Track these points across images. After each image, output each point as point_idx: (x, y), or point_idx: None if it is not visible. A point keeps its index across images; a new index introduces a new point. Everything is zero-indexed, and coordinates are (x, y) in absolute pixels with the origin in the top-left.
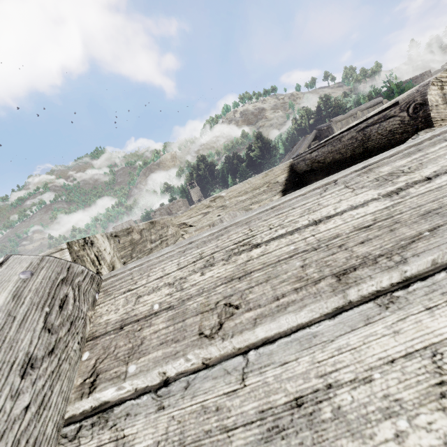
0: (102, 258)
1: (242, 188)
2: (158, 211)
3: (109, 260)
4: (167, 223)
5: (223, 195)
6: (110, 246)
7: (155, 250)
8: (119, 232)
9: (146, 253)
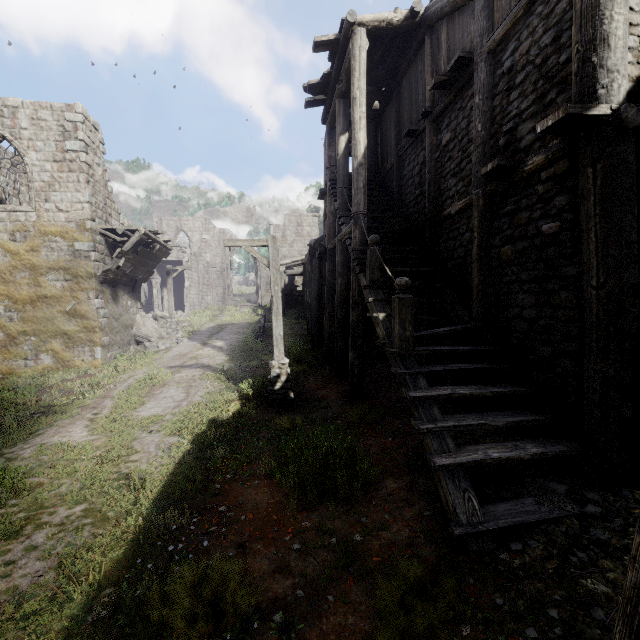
0: None
1: None
2: (288, 217)
3: None
4: None
5: None
6: None
7: None
8: None
9: None
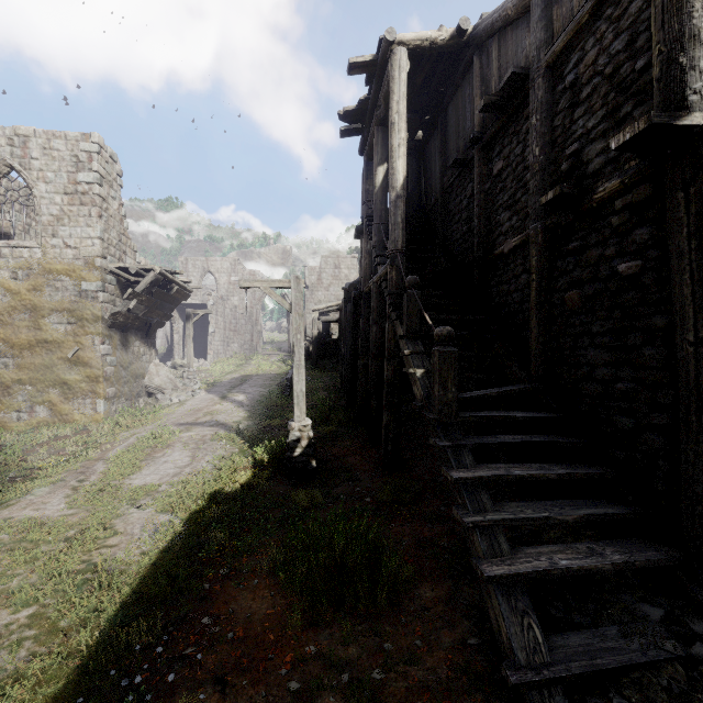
0: None
1: None
2: (325, 259)
3: None
4: None
5: None
6: None
7: None
8: None
9: None
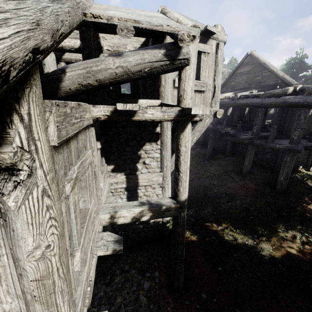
0: None
1: None
2: None
3: None
4: None
5: None
6: None
7: None
8: None
9: None
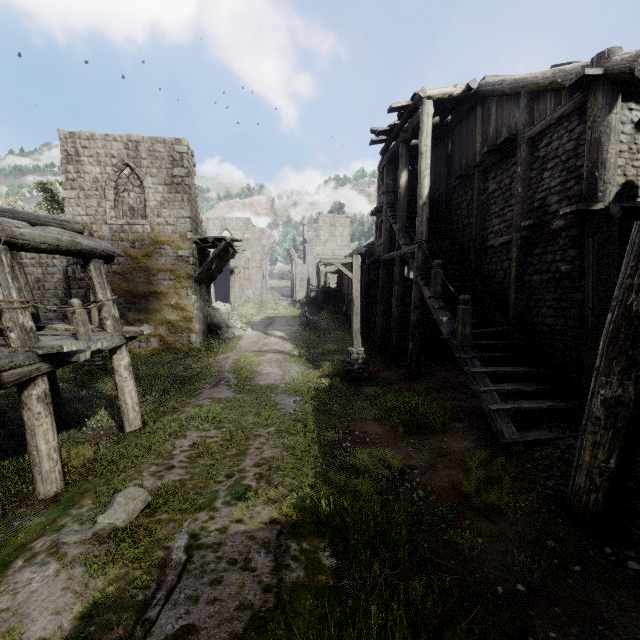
0: None
1: None
2: (323, 218)
3: None
4: None
5: None
6: None
7: None
8: None
9: None
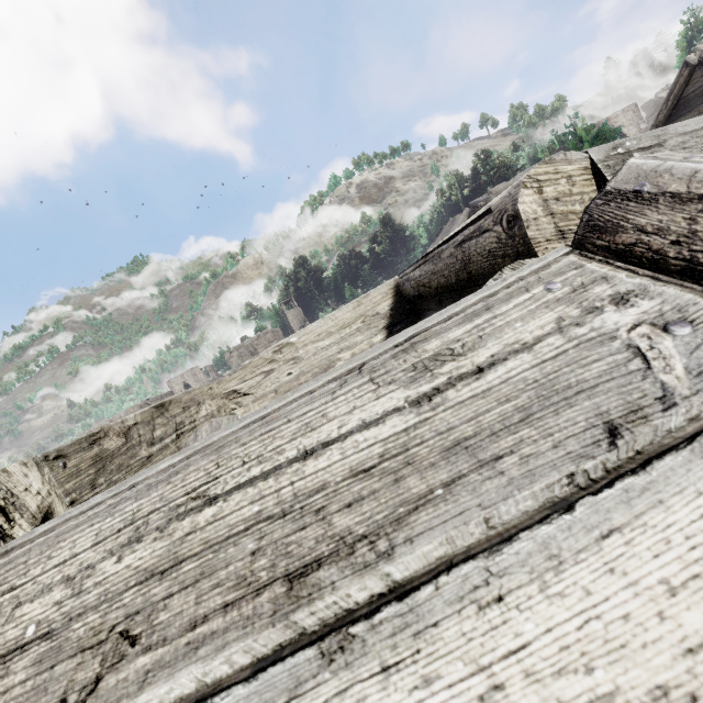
0: (16, 508)
1: (323, 328)
2: (236, 352)
3: (35, 507)
4: (200, 398)
5: (294, 342)
6: (43, 479)
7: (159, 456)
8: (69, 448)
9: (134, 467)
